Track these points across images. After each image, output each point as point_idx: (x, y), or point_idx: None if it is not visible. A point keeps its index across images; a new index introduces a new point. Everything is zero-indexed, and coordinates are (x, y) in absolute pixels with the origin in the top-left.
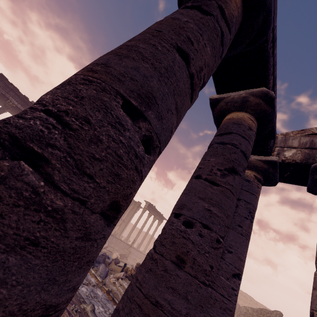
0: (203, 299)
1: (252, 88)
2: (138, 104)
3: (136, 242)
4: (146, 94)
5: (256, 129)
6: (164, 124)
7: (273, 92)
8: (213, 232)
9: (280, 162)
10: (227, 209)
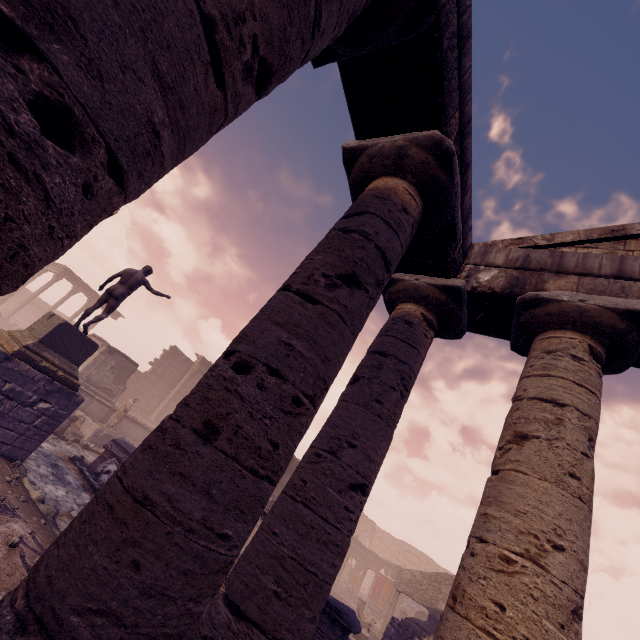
0: (248, 499)
1: (417, 130)
2: (17, 16)
3: None
4: (48, 5)
5: (418, 214)
6: (113, 95)
7: (451, 142)
8: (288, 384)
9: (469, 290)
10: (326, 346)
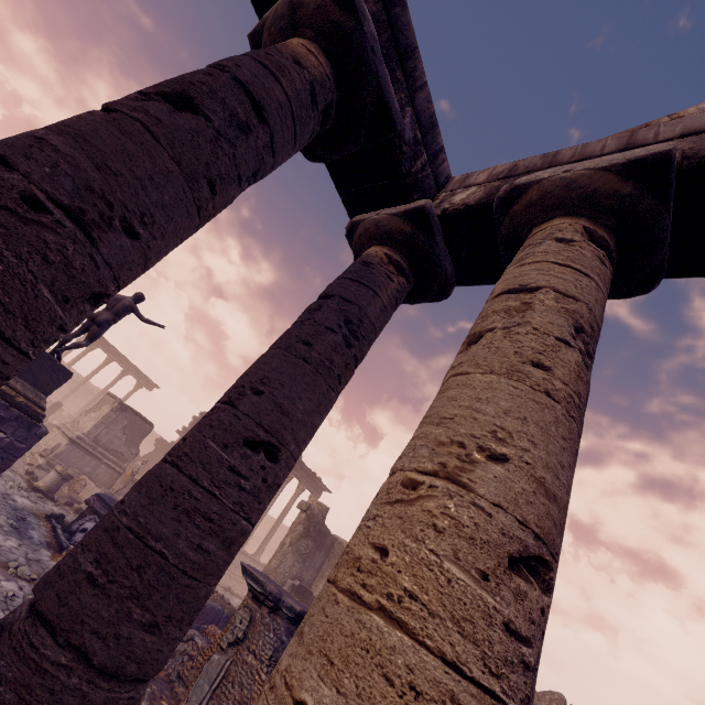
0: None
1: None
2: None
3: (267, 552)
4: None
5: (321, 74)
6: None
7: None
8: (16, 173)
9: (439, 214)
10: (108, 152)
